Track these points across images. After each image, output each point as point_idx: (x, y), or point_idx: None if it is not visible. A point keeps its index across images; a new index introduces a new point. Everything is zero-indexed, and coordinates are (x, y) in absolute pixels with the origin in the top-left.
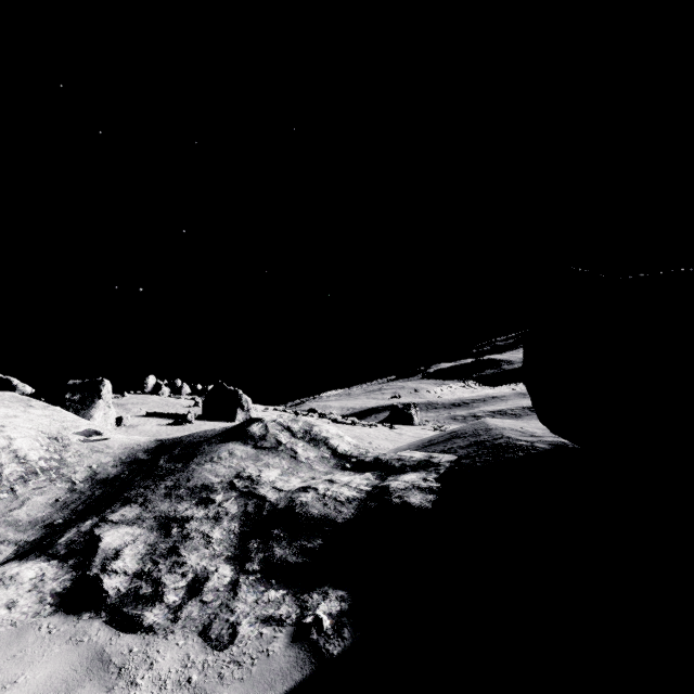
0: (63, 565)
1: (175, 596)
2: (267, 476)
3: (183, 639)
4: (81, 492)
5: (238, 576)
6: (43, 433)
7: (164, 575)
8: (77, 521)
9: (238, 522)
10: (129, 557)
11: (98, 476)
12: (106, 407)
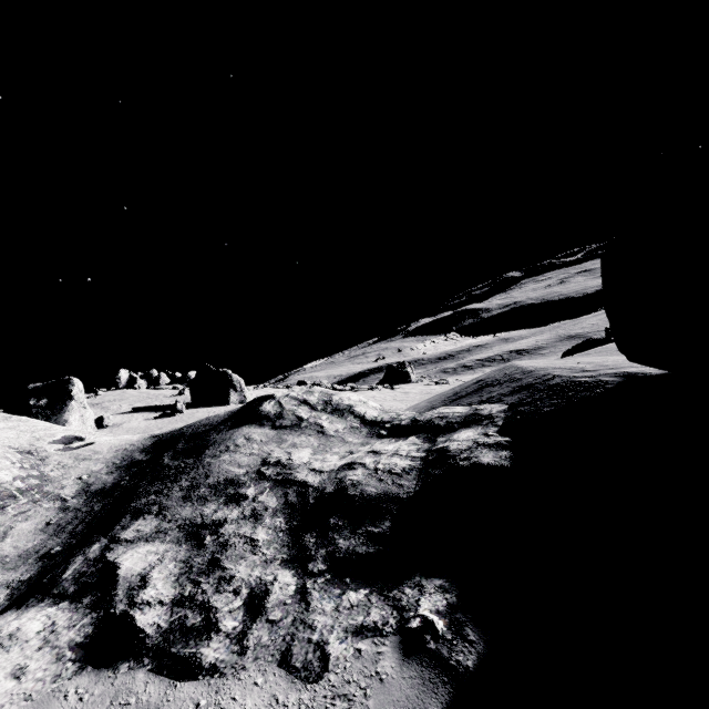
0: (76, 606)
1: (233, 621)
2: (299, 458)
3: (261, 675)
4: (76, 510)
5: (303, 581)
6: (12, 448)
7: (211, 597)
8: (80, 545)
9: (282, 516)
10: (160, 582)
11: (92, 488)
12: (81, 408)
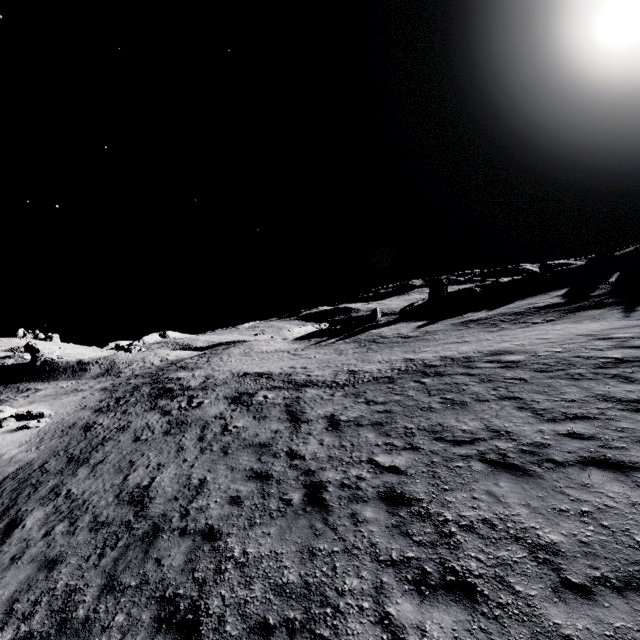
0: None
1: None
2: (8, 362)
3: None
4: None
5: None
6: None
7: None
8: None
9: None
10: None
11: None
12: None
